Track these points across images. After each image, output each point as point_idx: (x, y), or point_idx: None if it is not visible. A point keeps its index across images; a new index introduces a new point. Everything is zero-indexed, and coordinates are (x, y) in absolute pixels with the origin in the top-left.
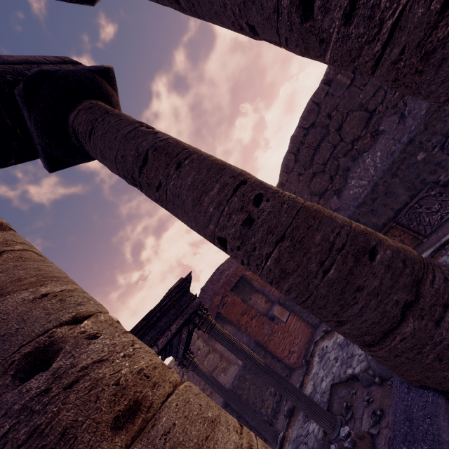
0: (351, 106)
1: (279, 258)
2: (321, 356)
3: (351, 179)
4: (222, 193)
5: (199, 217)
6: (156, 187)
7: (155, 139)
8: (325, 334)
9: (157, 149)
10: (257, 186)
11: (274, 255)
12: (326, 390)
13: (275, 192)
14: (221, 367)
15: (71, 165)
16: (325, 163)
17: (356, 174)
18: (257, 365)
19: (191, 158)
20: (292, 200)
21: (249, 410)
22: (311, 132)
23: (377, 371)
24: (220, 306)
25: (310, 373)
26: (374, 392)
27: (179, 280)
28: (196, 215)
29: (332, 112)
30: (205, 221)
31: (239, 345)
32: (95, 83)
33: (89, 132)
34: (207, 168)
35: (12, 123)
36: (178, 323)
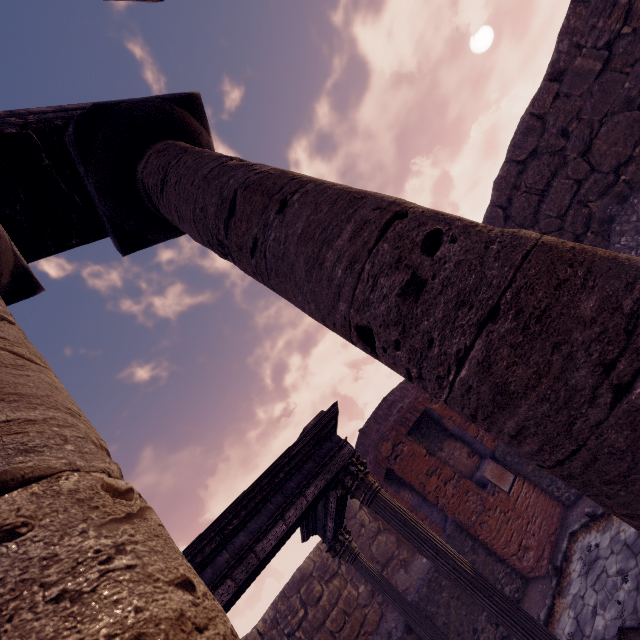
0: (607, 108)
1: (489, 360)
2: (587, 562)
3: (620, 236)
4: (357, 239)
5: (320, 290)
6: (250, 250)
7: (248, 172)
8: (590, 520)
9: (250, 185)
10: (430, 219)
11: (476, 354)
12: (607, 636)
13: (469, 225)
14: (399, 558)
15: (151, 243)
16: (562, 214)
17: (628, 225)
18: (459, 573)
19: (304, 189)
20: (511, 234)
21: None
22: (532, 165)
23: None
24: (391, 460)
25: (566, 593)
26: None
27: (319, 414)
28: (315, 288)
29: (570, 125)
30: (331, 297)
31: (423, 531)
32: (172, 116)
33: (161, 183)
34: (330, 201)
35: (68, 187)
36: (318, 484)
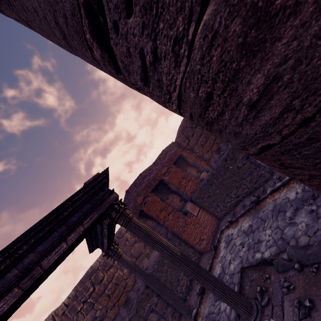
0: None
1: None
2: (227, 242)
3: None
4: None
5: None
6: None
7: None
8: (229, 224)
9: None
10: None
11: None
12: (235, 272)
13: None
14: (145, 253)
15: None
16: None
17: None
18: (174, 256)
19: None
20: None
21: (167, 291)
22: None
23: (295, 257)
24: (142, 205)
25: (218, 256)
26: (294, 278)
27: (95, 175)
28: None
29: None
30: None
31: (156, 237)
32: None
33: None
34: None
35: None
36: (92, 217)
